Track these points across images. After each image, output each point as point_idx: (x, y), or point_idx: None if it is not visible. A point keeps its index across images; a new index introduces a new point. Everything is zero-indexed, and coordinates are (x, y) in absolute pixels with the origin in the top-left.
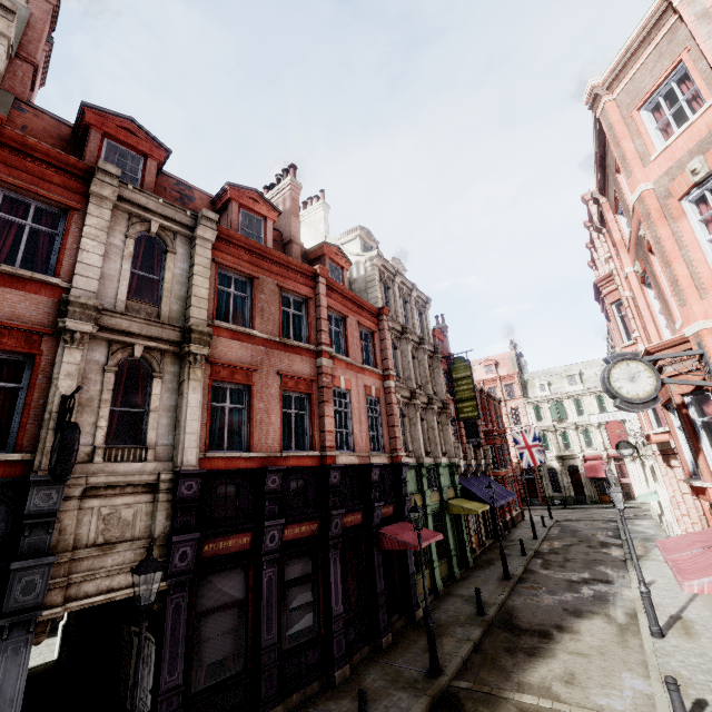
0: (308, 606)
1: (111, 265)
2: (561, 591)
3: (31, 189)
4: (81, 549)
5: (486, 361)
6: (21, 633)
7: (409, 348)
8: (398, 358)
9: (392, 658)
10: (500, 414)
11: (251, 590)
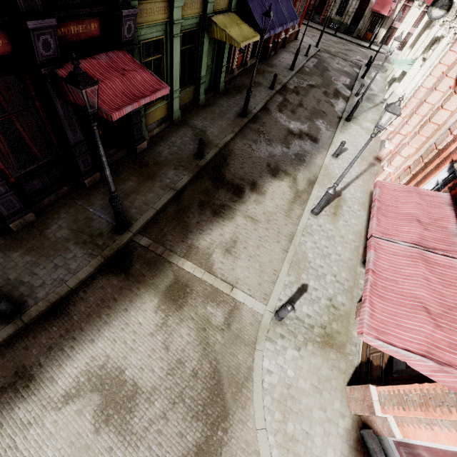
0: None
1: None
2: (277, 142)
3: None
4: None
5: None
6: None
7: None
8: None
9: (91, 200)
10: None
11: None
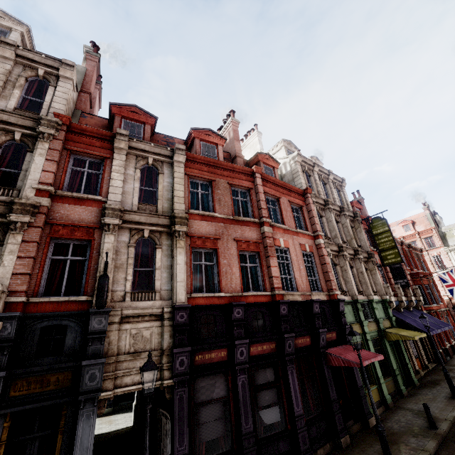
0: (275, 406)
1: (128, 186)
2: None
3: (85, 151)
4: (122, 355)
5: (403, 221)
6: (90, 406)
7: (332, 215)
8: (324, 223)
9: None
10: (423, 260)
11: (231, 390)
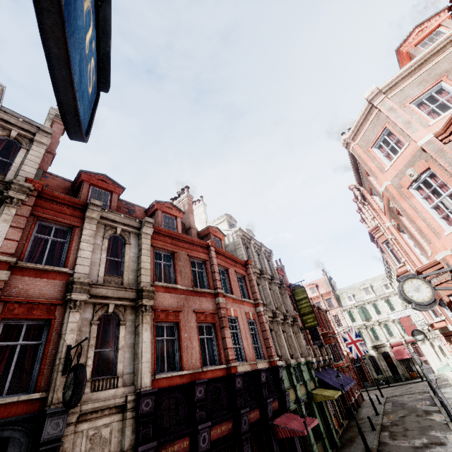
0: None
1: (95, 256)
2: None
3: (55, 219)
4: None
5: (310, 284)
6: None
7: (267, 283)
8: (261, 291)
9: None
10: (328, 320)
11: None
